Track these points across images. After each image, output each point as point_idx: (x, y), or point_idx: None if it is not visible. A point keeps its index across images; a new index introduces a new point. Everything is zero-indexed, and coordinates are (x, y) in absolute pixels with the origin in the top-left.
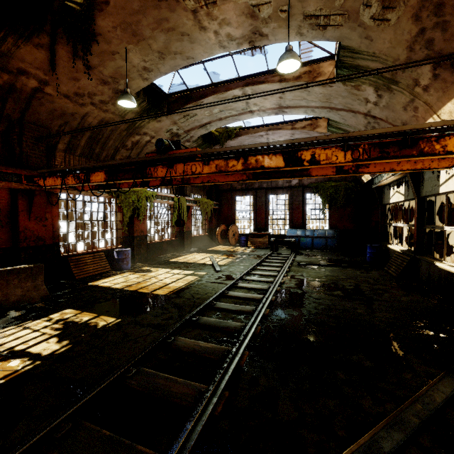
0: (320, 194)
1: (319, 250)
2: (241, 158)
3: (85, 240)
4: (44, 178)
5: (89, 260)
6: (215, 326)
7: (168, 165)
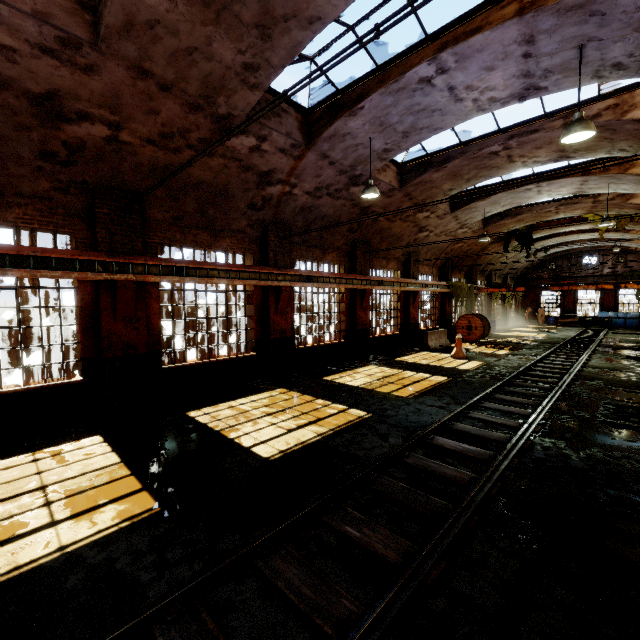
0: (634, 282)
1: (632, 329)
2: (594, 285)
3: None
4: (487, 289)
5: None
6: (581, 341)
7: (560, 286)
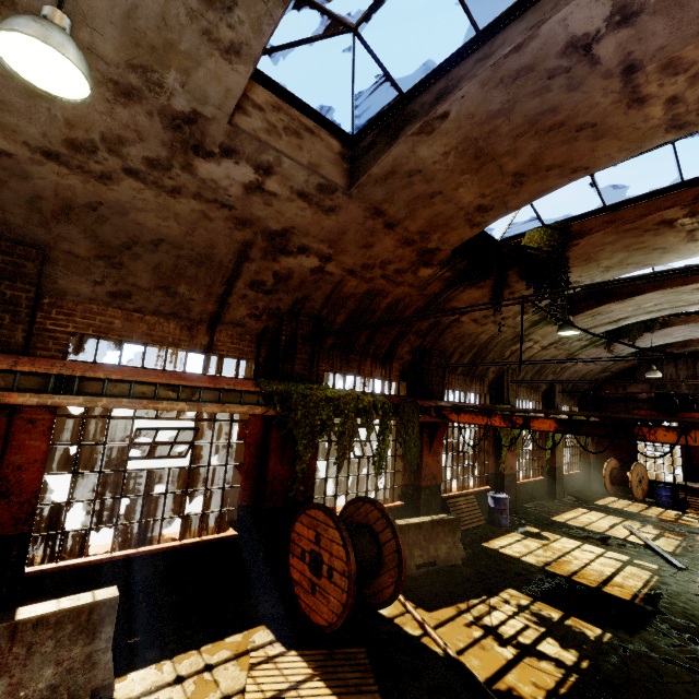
0: None
1: None
2: None
3: (458, 477)
4: (457, 413)
5: (464, 506)
6: None
7: (681, 431)
